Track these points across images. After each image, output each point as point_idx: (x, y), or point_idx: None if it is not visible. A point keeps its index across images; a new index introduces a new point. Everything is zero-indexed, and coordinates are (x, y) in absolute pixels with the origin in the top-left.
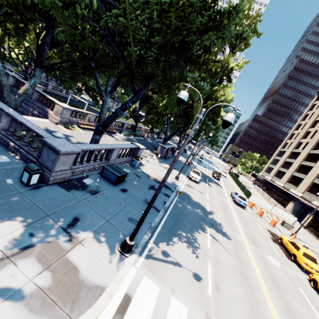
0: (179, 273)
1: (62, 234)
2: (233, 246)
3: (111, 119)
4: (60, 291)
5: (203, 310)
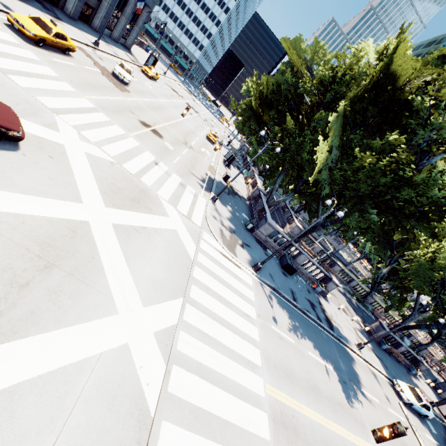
0: (267, 304)
1: (241, 241)
2: (342, 403)
3: (311, 230)
4: (228, 242)
5: (260, 313)
